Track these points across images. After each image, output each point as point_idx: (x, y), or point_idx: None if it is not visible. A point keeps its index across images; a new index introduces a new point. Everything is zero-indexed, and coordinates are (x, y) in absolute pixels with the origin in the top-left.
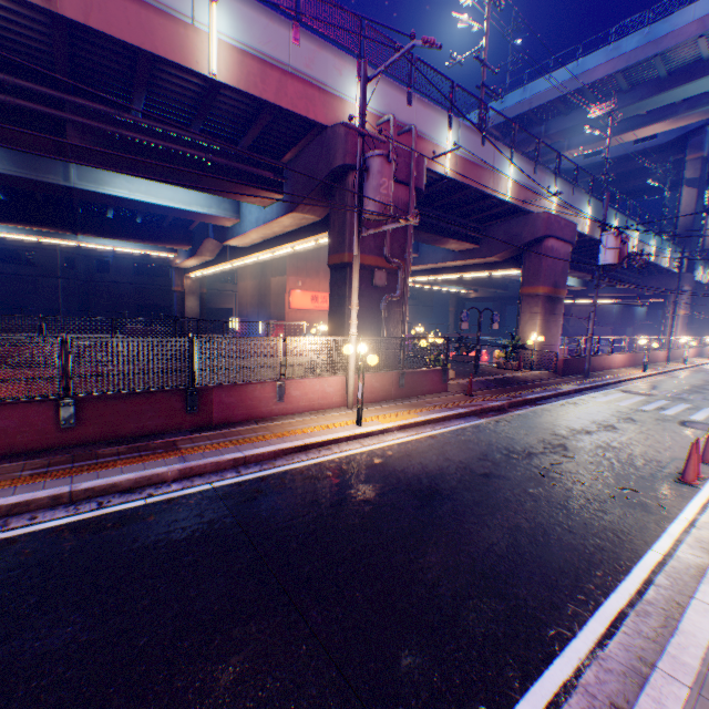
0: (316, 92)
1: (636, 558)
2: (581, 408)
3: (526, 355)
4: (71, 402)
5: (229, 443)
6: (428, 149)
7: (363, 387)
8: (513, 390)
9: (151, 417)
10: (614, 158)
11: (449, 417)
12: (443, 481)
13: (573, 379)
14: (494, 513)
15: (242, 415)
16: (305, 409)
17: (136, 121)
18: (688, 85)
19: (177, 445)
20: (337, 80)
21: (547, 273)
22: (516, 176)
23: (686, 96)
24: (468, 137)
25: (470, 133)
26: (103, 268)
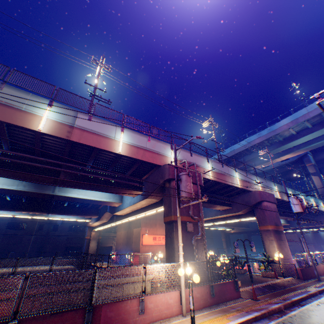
0: (156, 154)
1: None
2: None
3: (276, 266)
4: (15, 323)
5: None
6: (201, 169)
7: None
8: (280, 293)
9: None
10: (275, 167)
11: (250, 319)
12: None
13: (312, 282)
14: None
15: None
16: (156, 318)
17: (88, 169)
18: (292, 142)
19: None
20: (164, 150)
21: (269, 217)
22: (239, 177)
23: (293, 145)
24: (216, 164)
25: (216, 163)
26: (55, 228)
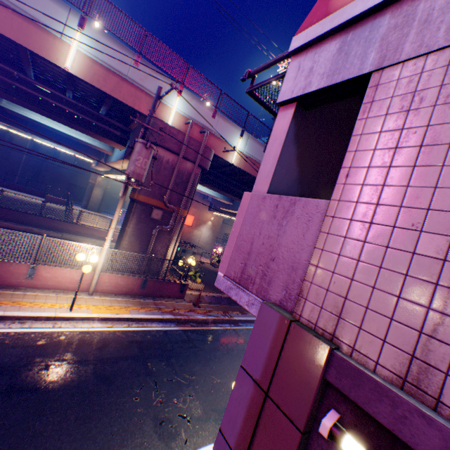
0: (144, 95)
1: None
2: None
3: None
4: None
5: None
6: (222, 145)
7: (110, 282)
8: (233, 309)
9: None
10: None
11: (153, 319)
12: (58, 373)
13: None
14: (46, 414)
15: None
16: (52, 287)
17: (29, 80)
18: None
19: None
20: (162, 92)
21: None
22: None
23: None
24: (254, 145)
25: (256, 143)
26: (56, 156)
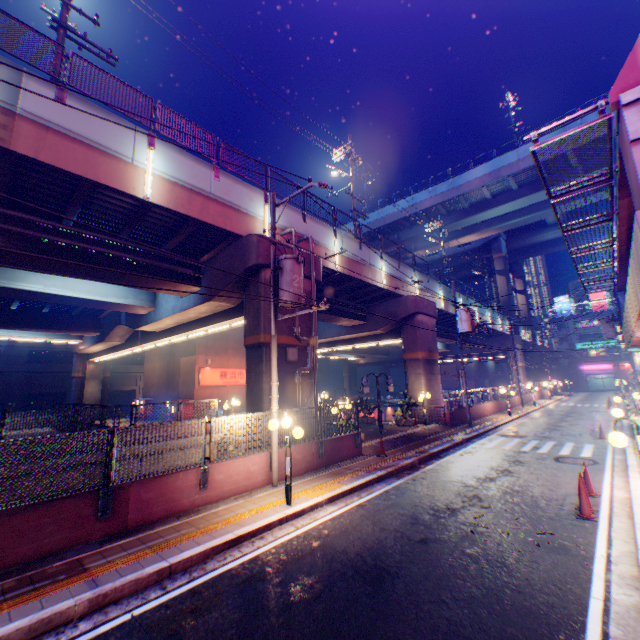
0: (233, 211)
1: (584, 609)
2: (476, 455)
3: (419, 410)
4: None
5: (150, 550)
6: (321, 251)
7: None
8: (417, 445)
9: (51, 531)
10: (447, 256)
11: (371, 481)
12: (387, 555)
13: (461, 428)
14: (446, 584)
15: (161, 512)
16: (229, 493)
17: (67, 228)
18: (483, 213)
19: (84, 565)
20: (249, 203)
21: (422, 340)
22: (387, 270)
23: (483, 219)
24: (349, 243)
25: (350, 240)
26: None
